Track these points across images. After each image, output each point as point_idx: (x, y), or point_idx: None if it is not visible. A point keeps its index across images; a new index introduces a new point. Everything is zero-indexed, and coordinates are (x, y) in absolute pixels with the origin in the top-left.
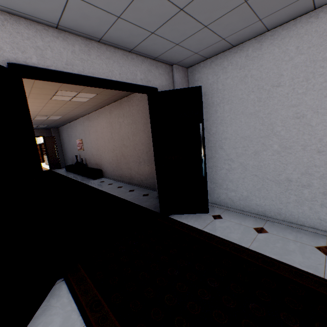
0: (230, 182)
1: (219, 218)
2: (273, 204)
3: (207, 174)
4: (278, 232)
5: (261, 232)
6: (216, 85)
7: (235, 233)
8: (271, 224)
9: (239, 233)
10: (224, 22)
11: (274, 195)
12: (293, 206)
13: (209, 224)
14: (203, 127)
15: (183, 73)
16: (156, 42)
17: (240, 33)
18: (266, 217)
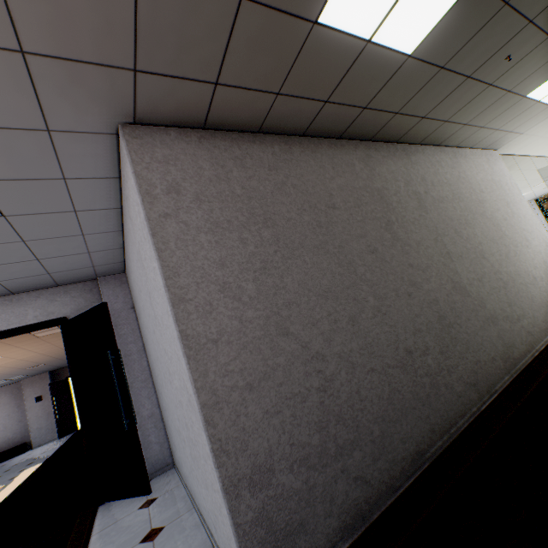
0: (172, 432)
1: (146, 506)
2: (189, 475)
3: (165, 417)
4: (166, 538)
5: (147, 539)
6: (134, 291)
7: (114, 544)
8: (184, 518)
9: (120, 542)
10: (47, 251)
11: (184, 457)
12: (193, 480)
13: (117, 521)
14: (116, 355)
15: (118, 281)
16: (21, 281)
17: (96, 244)
18: (193, 500)
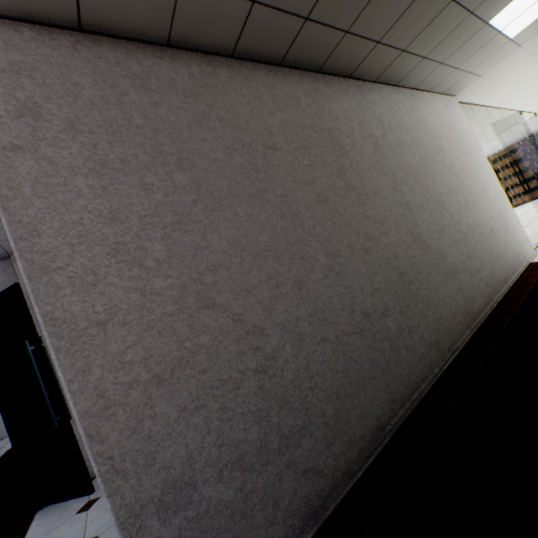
0: None
1: (86, 509)
2: None
3: None
4: None
5: None
6: None
7: None
8: None
9: None
10: None
11: None
12: None
13: (50, 531)
14: (37, 344)
15: None
16: None
17: None
18: None
